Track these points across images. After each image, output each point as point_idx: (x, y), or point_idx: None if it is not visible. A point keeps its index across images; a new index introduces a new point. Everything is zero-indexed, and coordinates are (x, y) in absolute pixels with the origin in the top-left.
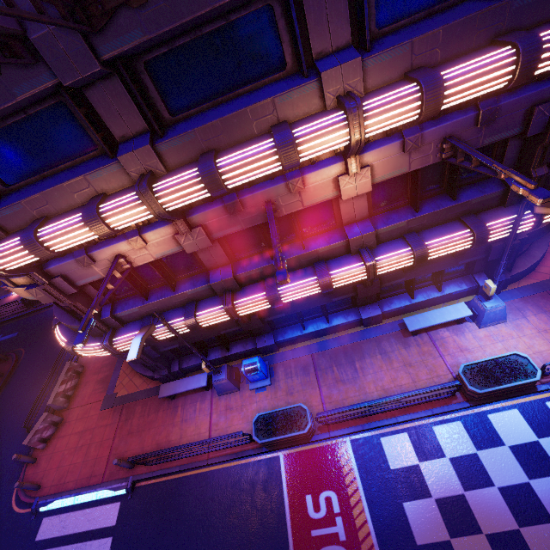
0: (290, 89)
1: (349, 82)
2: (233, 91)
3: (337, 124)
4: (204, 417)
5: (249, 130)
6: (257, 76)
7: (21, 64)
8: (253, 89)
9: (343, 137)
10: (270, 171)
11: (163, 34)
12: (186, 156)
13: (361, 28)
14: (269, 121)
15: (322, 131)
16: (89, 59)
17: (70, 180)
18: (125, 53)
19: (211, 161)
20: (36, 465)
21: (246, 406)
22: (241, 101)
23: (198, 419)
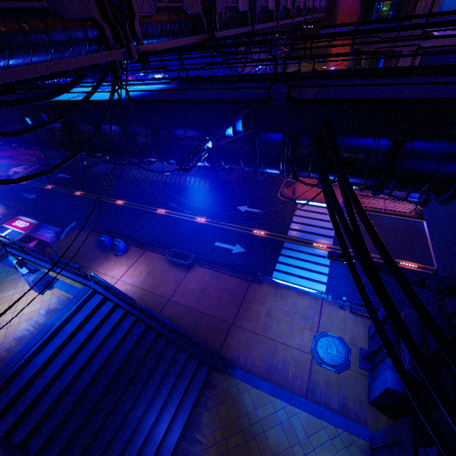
0: None
1: None
2: None
3: None
4: (380, 201)
5: None
6: None
7: None
8: None
9: None
10: None
11: None
12: None
13: None
14: None
15: None
16: None
17: None
18: None
19: None
20: (288, 190)
21: (405, 204)
22: None
23: (377, 200)
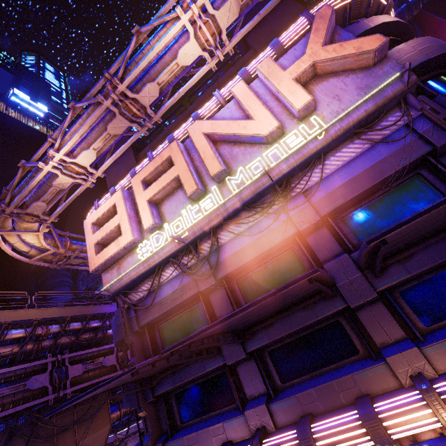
0: (364, 369)
1: (415, 364)
2: (322, 367)
3: (415, 402)
4: None
5: (338, 399)
6: (339, 358)
7: (213, 356)
8: (337, 367)
9: (429, 416)
10: (361, 444)
11: (278, 338)
12: (289, 416)
13: (410, 327)
14: (353, 393)
15: (402, 409)
16: (241, 352)
17: (214, 424)
18: (258, 348)
19: (306, 424)
20: None
21: None
22: (328, 375)
23: None
